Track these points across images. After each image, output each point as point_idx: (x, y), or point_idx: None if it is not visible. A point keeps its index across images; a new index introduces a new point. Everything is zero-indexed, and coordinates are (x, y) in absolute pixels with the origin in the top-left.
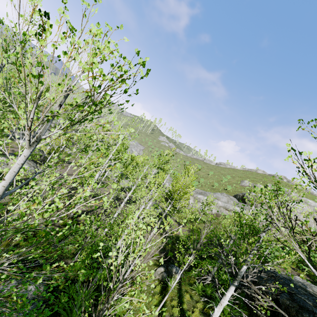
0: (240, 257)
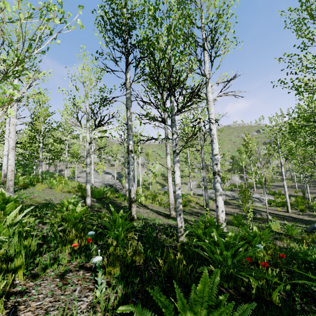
0: None
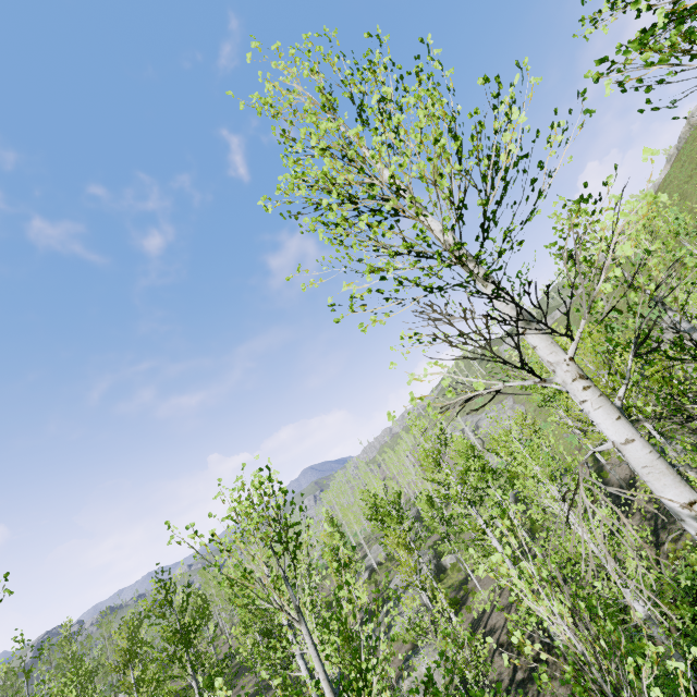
0: None
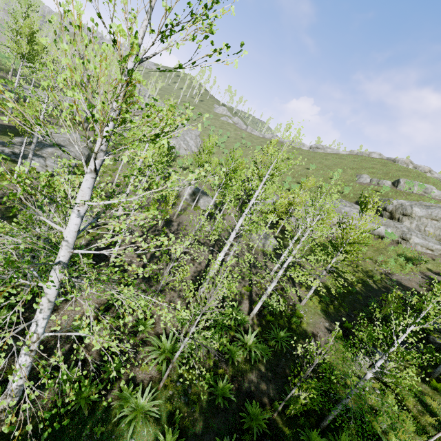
0: (421, 308)
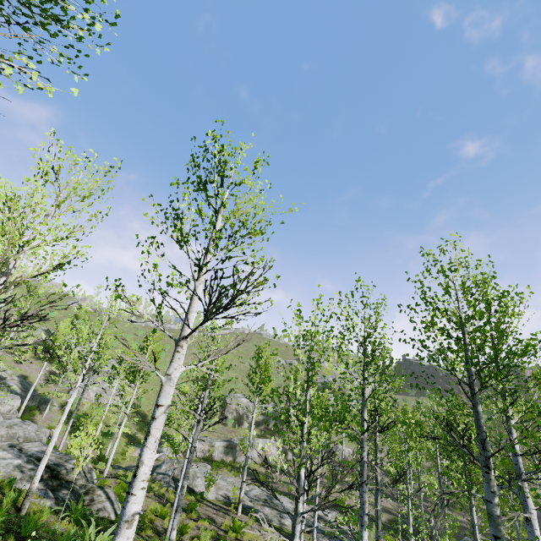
0: None
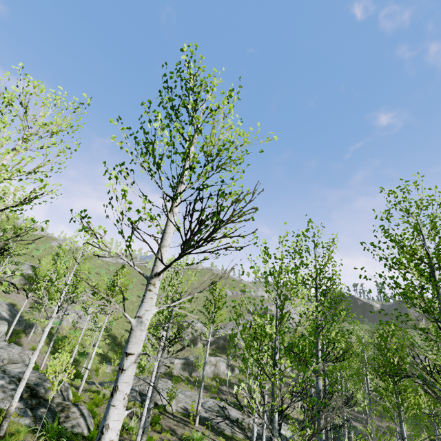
0: None
